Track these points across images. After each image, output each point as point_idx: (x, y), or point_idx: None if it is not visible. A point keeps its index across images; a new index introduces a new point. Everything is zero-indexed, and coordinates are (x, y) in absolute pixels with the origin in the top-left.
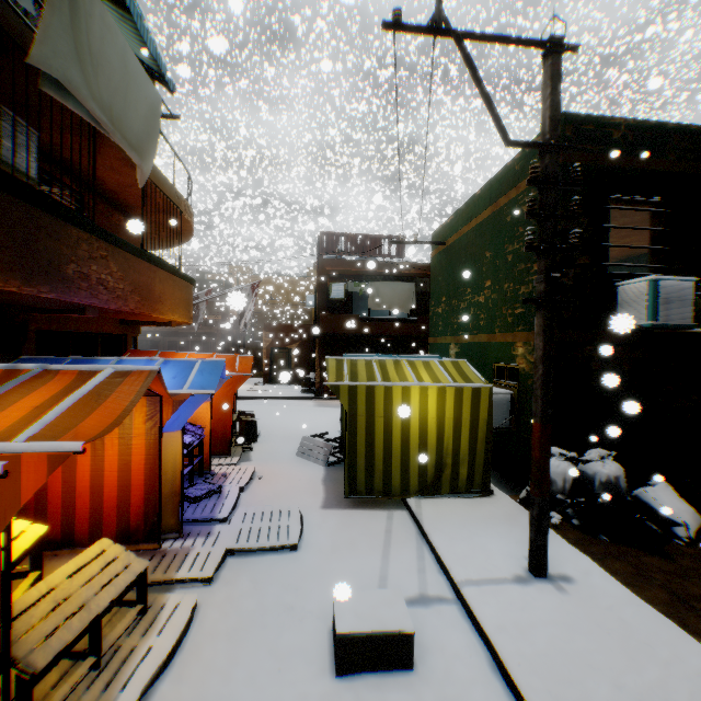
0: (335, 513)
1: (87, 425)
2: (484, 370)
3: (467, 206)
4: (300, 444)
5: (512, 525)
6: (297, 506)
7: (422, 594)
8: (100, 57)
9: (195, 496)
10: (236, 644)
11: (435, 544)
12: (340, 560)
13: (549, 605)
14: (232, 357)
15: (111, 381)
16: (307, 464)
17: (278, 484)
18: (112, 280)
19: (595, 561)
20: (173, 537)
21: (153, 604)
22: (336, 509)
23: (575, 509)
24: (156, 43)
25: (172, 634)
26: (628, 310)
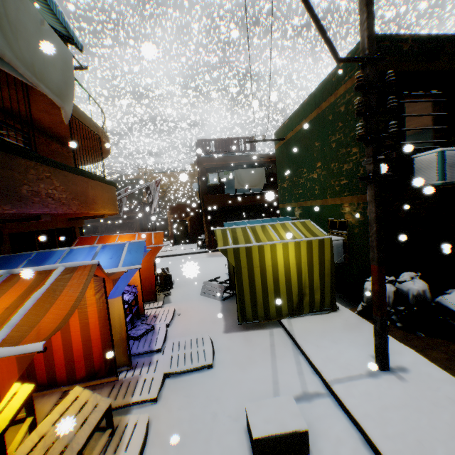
0: (234, 335)
1: (47, 320)
2: (321, 224)
3: (298, 111)
4: (202, 287)
5: (356, 331)
6: (207, 334)
7: (304, 392)
8: (17, 24)
9: (137, 336)
10: (181, 450)
11: (307, 353)
12: (243, 372)
13: (396, 392)
14: (149, 234)
15: (62, 278)
16: (209, 301)
17: (192, 318)
18: (57, 193)
19: (418, 353)
20: (126, 369)
21: (118, 425)
22: (234, 333)
23: (398, 316)
24: (63, 14)
25: (135, 449)
26: (422, 174)
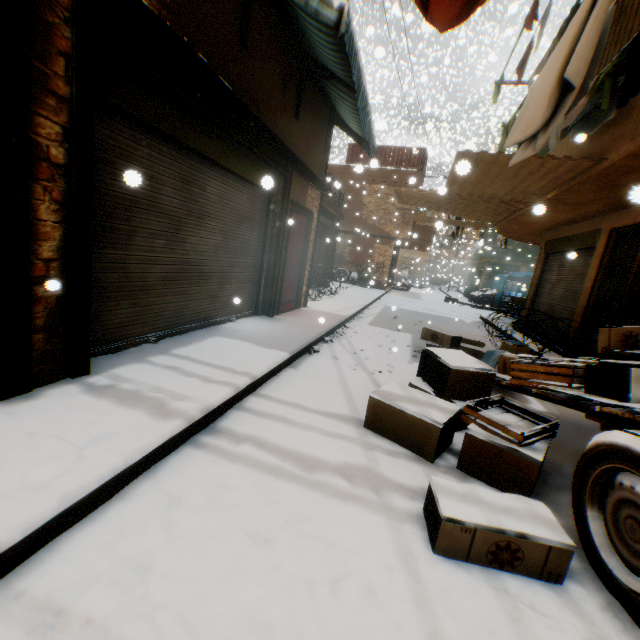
0: None
1: None
2: None
3: None
4: None
5: None
6: None
7: None
8: None
9: None
10: None
11: None
12: None
13: None
14: None
15: None
16: None
17: None
18: None
19: None
20: None
21: None
22: None
23: None
24: None
25: None
26: None
